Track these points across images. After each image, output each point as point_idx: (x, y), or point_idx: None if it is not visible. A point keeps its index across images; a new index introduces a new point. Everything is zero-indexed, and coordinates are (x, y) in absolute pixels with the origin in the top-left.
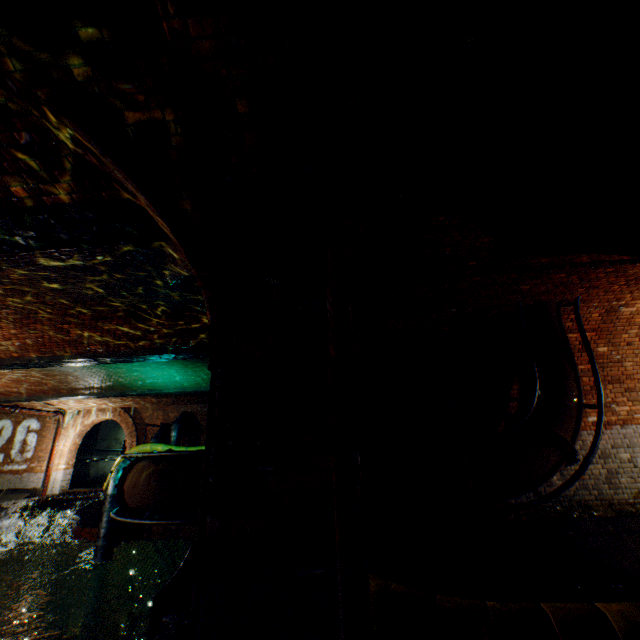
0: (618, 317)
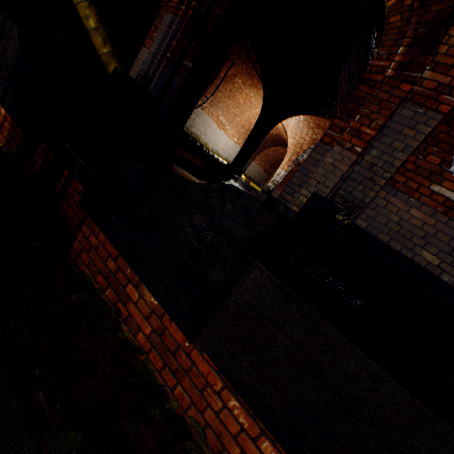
0: (234, 80)
